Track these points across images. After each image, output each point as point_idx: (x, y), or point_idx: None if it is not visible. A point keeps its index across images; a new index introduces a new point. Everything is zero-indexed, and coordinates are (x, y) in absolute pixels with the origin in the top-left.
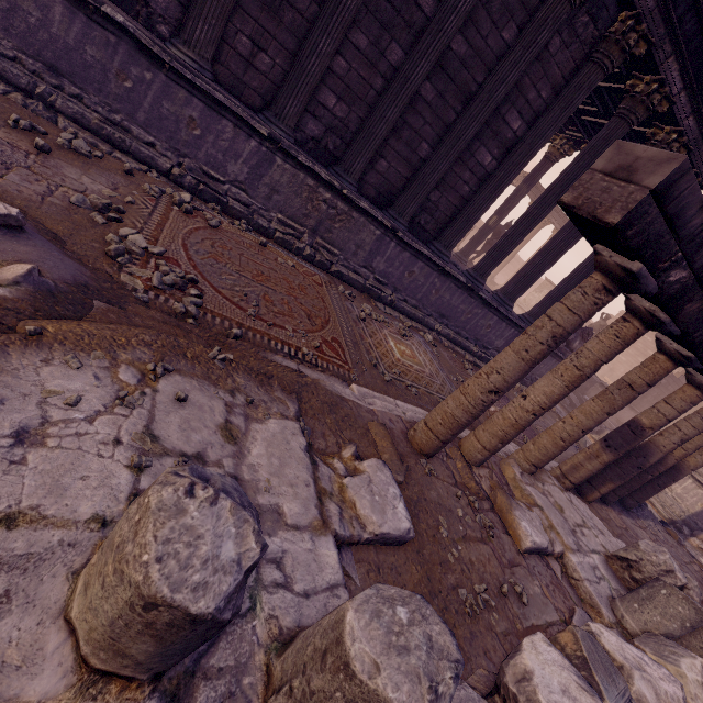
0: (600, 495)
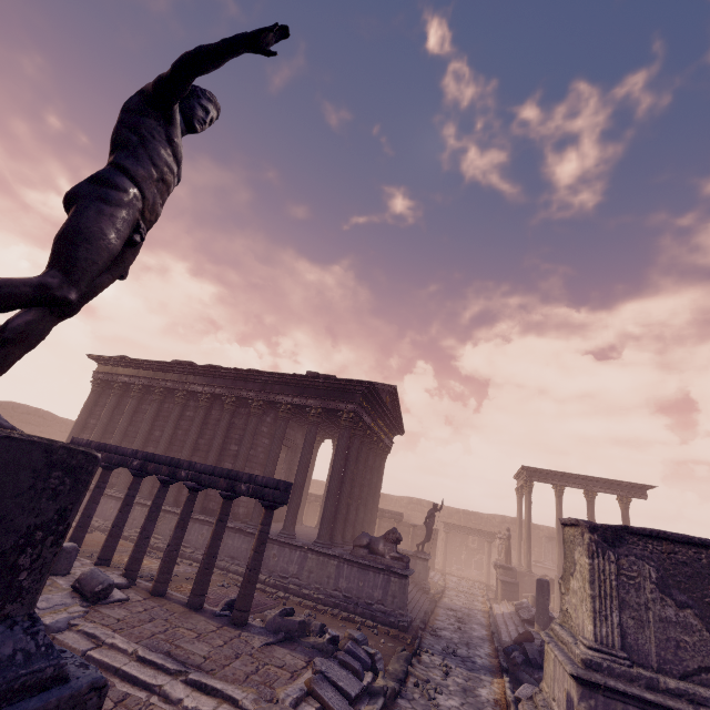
0: (155, 582)
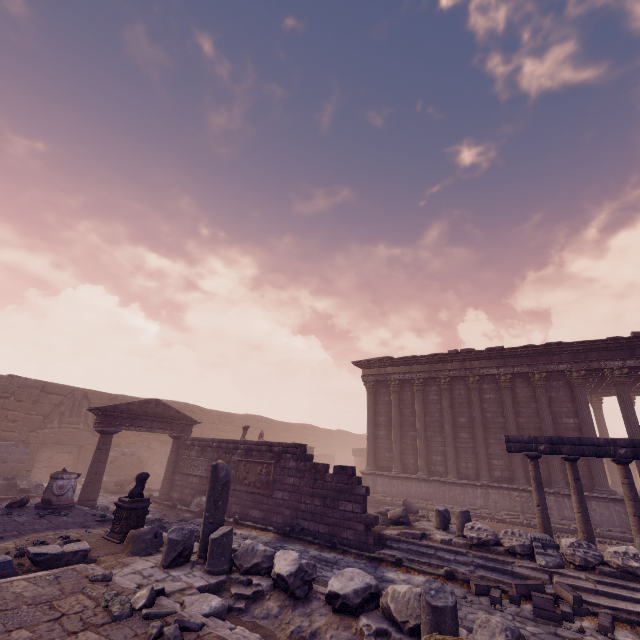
0: None
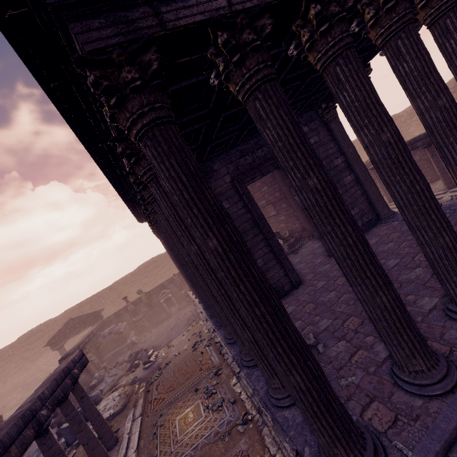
0: None
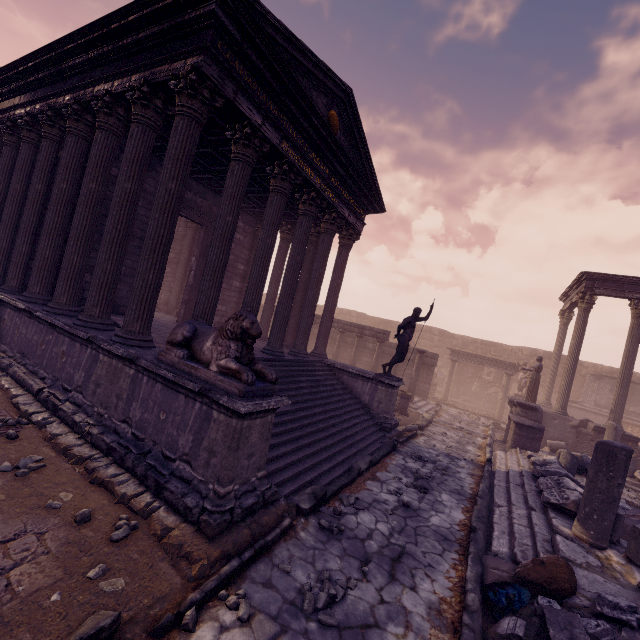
0: None
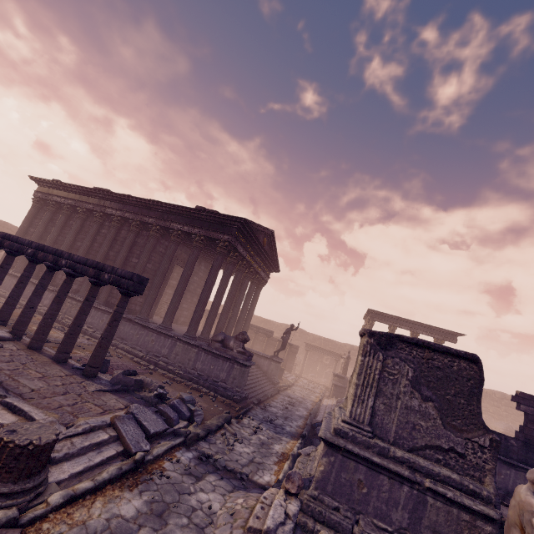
0: (31, 340)
